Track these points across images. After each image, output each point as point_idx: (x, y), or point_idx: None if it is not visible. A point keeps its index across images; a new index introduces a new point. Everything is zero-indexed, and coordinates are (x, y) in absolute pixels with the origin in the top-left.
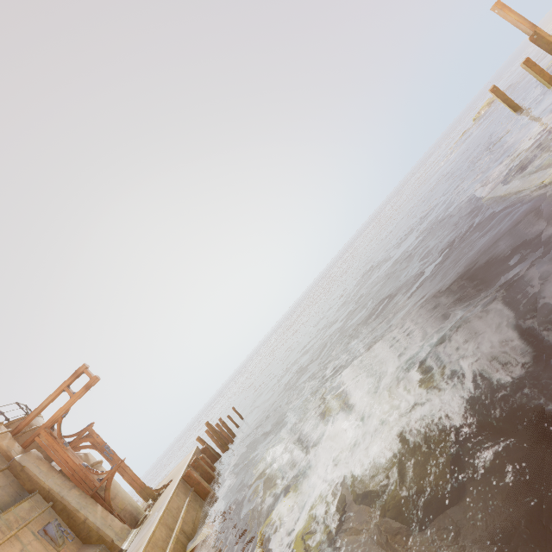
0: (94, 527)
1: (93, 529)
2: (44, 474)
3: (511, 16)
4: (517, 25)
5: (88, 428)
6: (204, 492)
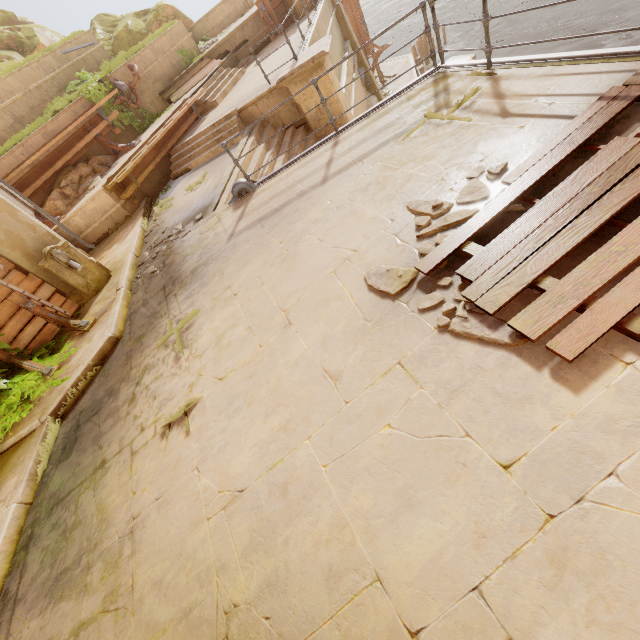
0: (374, 84)
1: (374, 85)
2: (351, 29)
3: None
4: None
5: None
6: None
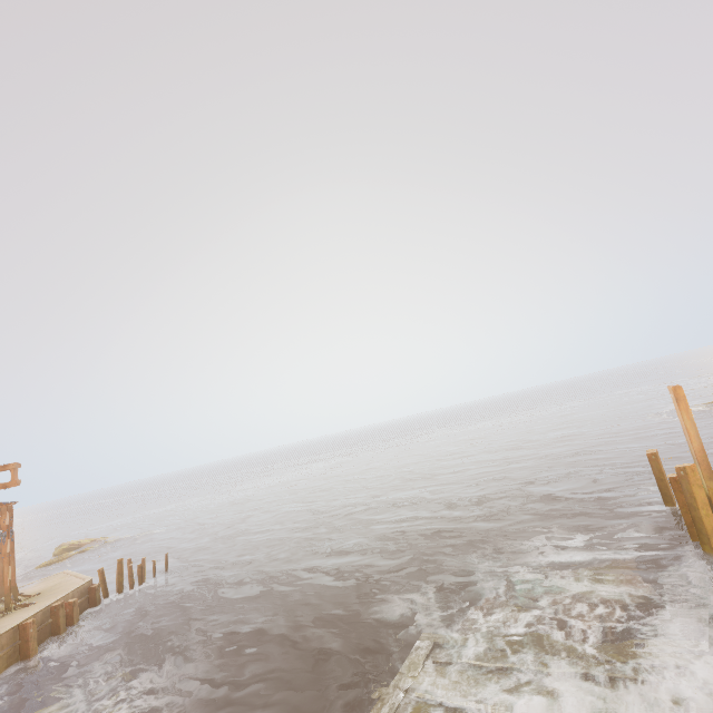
0: None
1: None
2: None
3: (683, 418)
4: (686, 433)
5: (3, 506)
6: (26, 653)
